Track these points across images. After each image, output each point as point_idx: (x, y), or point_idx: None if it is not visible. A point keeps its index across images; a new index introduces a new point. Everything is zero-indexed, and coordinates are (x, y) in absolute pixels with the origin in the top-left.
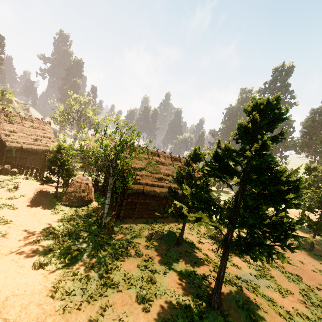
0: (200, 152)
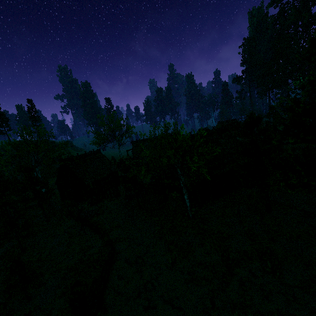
0: (255, 117)
